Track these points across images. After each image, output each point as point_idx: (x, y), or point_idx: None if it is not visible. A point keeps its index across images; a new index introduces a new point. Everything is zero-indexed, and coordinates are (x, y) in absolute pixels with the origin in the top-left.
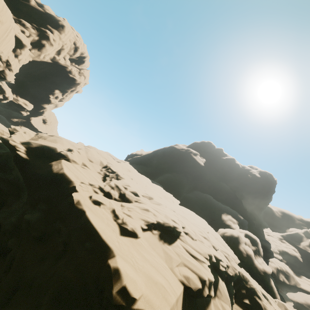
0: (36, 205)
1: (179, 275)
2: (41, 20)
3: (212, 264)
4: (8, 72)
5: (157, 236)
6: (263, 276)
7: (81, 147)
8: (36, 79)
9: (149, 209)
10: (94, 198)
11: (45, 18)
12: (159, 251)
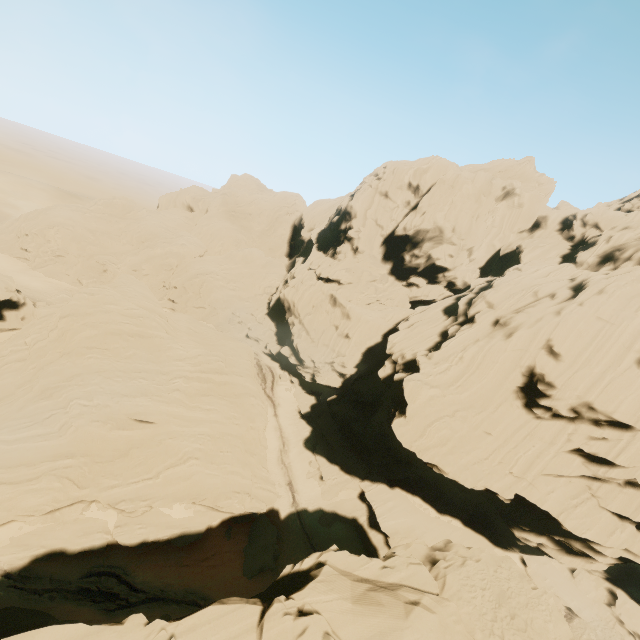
0: None
1: None
2: None
3: None
4: None
5: None
6: None
7: None
8: None
9: None
10: None
11: None
12: None
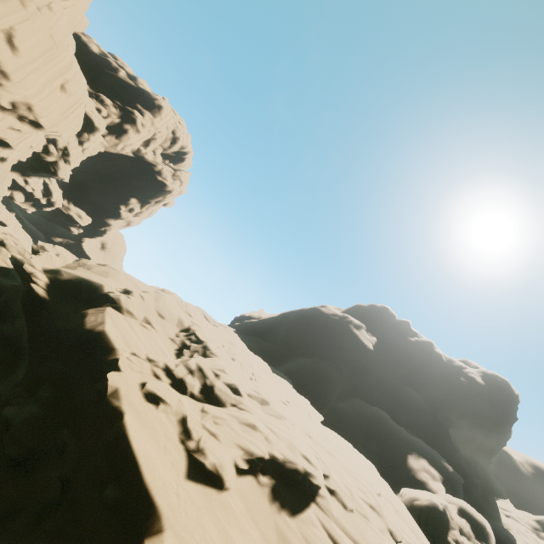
0: (35, 389)
1: None
2: (129, 97)
3: None
4: (63, 165)
5: (266, 489)
6: None
7: (150, 291)
8: (104, 180)
9: (258, 424)
10: (150, 387)
11: (136, 95)
12: (267, 530)
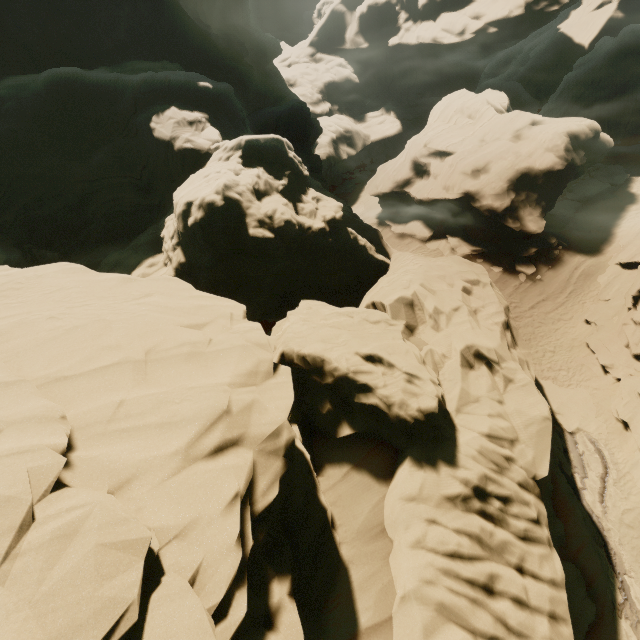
0: None
1: None
2: None
3: None
4: None
5: None
6: (335, 244)
7: None
8: None
9: None
10: None
11: None
12: None
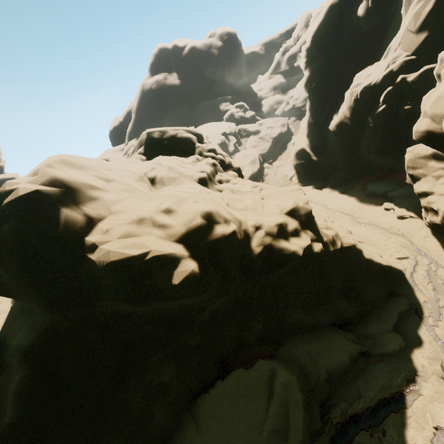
0: None
1: (215, 143)
2: None
3: (224, 134)
4: None
5: None
6: (252, 119)
7: None
8: None
9: None
10: None
11: None
12: None
